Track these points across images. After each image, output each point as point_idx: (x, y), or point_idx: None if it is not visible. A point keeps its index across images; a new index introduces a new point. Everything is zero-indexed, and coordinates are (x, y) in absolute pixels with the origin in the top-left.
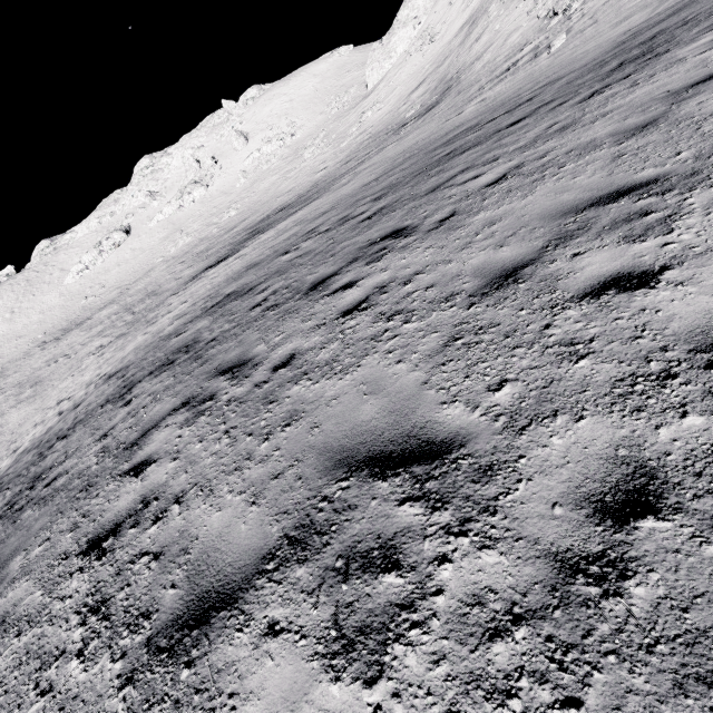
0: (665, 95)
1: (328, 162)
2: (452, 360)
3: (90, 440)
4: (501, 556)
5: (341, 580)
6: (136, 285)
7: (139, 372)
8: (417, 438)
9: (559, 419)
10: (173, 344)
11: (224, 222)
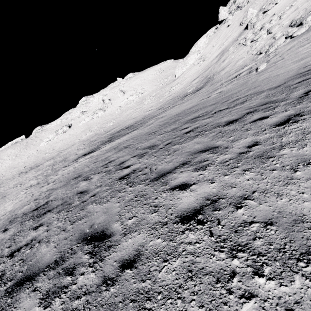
0: None
1: (153, 107)
2: None
3: None
4: None
5: None
6: (64, 151)
7: None
8: None
9: None
10: None
11: (107, 127)
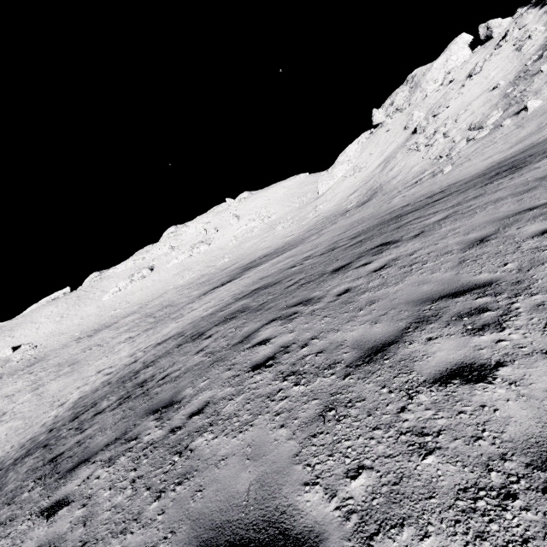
0: (535, 179)
1: (294, 231)
2: (468, 265)
3: (186, 356)
4: (543, 295)
5: (459, 320)
6: (153, 302)
7: (202, 328)
8: (467, 285)
9: (546, 264)
10: (223, 313)
11: (219, 265)
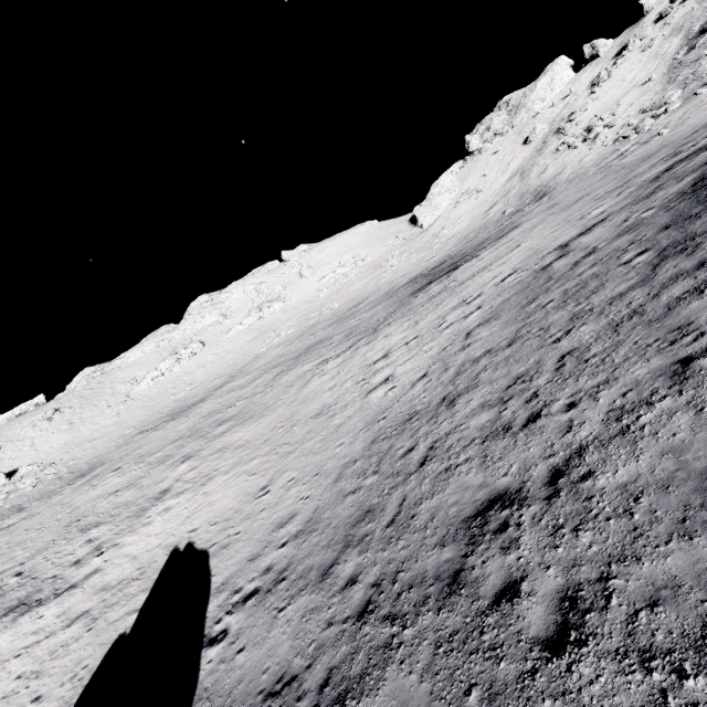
0: None
1: (431, 255)
2: None
3: None
4: None
5: None
6: (253, 365)
7: None
8: None
9: None
10: None
11: (329, 312)
